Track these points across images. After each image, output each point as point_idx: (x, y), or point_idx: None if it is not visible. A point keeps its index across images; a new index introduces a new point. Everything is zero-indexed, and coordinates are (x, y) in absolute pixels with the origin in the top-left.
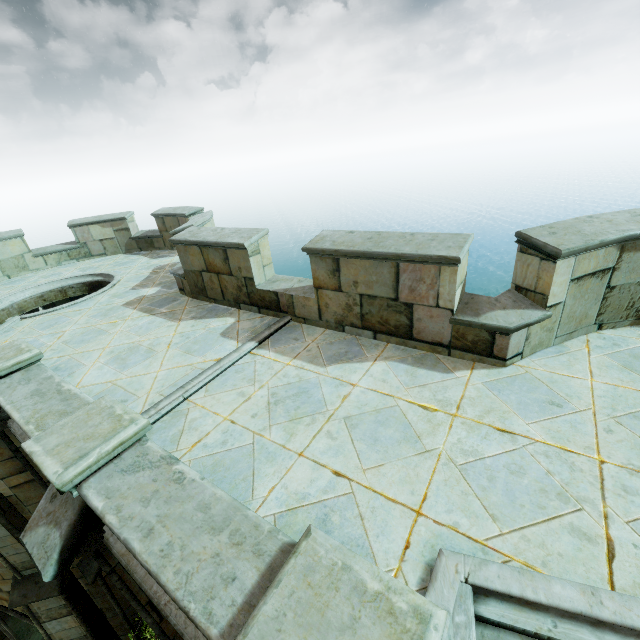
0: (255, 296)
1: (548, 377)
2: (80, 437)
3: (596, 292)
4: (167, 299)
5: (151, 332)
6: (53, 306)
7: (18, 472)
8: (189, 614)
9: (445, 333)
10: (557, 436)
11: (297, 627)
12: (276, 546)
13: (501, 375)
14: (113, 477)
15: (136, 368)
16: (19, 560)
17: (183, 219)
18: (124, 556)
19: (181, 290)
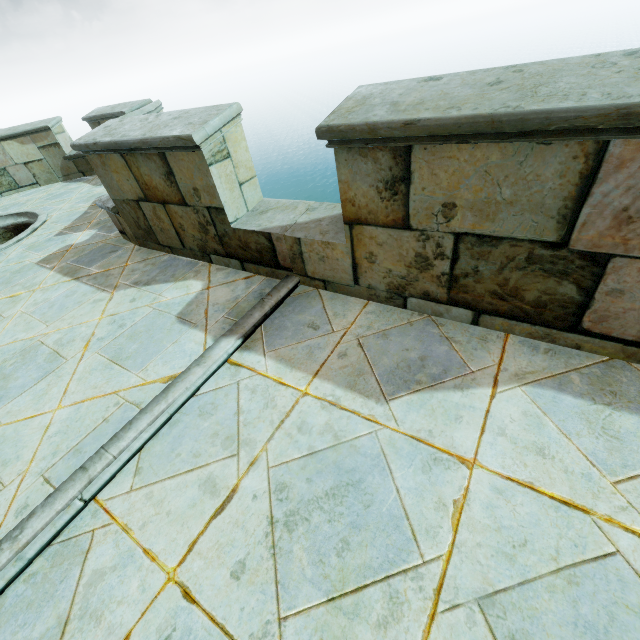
0: (231, 241)
1: None
2: None
3: None
4: (102, 249)
5: (65, 315)
6: None
7: None
8: None
9: None
10: None
11: None
12: None
13: None
14: None
15: (19, 401)
16: None
17: None
18: None
19: (122, 233)
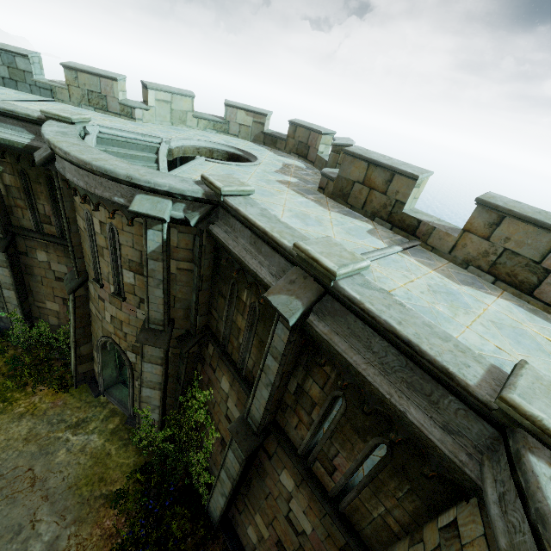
0: (396, 216)
1: None
2: (334, 254)
3: None
4: (309, 190)
5: (312, 209)
6: (186, 158)
7: (187, 261)
8: (449, 370)
9: None
10: None
11: (545, 397)
12: (488, 363)
13: None
14: (355, 285)
15: (316, 228)
16: (154, 316)
17: (316, 135)
18: (327, 334)
19: (320, 188)
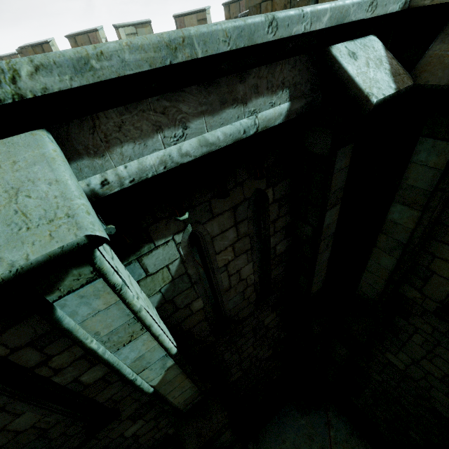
0: None
1: None
2: None
3: None
4: None
5: None
6: None
7: None
8: None
9: None
10: None
11: None
12: None
13: None
14: None
15: None
16: None
17: (15, 56)
18: None
19: None
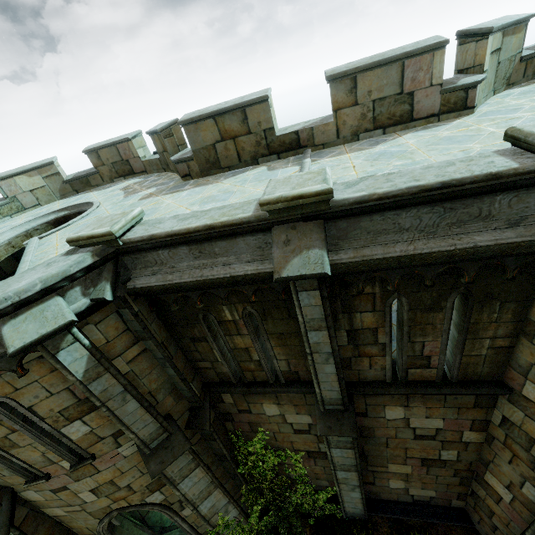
0: (275, 144)
1: (498, 108)
2: (301, 182)
3: (495, 66)
4: (178, 185)
5: (205, 191)
6: None
7: (131, 345)
8: (492, 173)
9: (436, 105)
10: (534, 111)
11: None
12: (490, 153)
13: (476, 115)
14: (346, 190)
15: (236, 196)
16: (147, 433)
17: (124, 145)
18: (356, 256)
19: (185, 176)
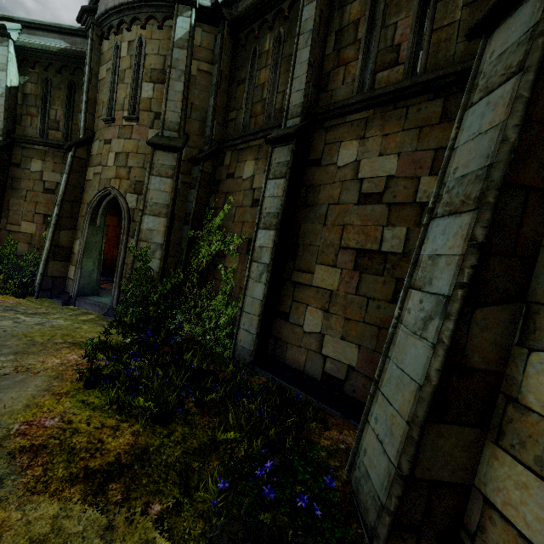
0: None
1: None
2: None
3: None
4: None
5: None
6: None
7: (207, 62)
8: None
9: None
10: None
11: None
12: None
13: None
14: None
15: None
16: (170, 119)
17: None
18: None
19: None
